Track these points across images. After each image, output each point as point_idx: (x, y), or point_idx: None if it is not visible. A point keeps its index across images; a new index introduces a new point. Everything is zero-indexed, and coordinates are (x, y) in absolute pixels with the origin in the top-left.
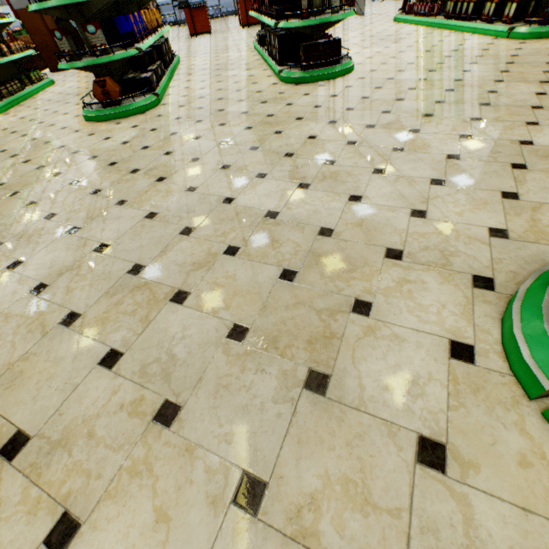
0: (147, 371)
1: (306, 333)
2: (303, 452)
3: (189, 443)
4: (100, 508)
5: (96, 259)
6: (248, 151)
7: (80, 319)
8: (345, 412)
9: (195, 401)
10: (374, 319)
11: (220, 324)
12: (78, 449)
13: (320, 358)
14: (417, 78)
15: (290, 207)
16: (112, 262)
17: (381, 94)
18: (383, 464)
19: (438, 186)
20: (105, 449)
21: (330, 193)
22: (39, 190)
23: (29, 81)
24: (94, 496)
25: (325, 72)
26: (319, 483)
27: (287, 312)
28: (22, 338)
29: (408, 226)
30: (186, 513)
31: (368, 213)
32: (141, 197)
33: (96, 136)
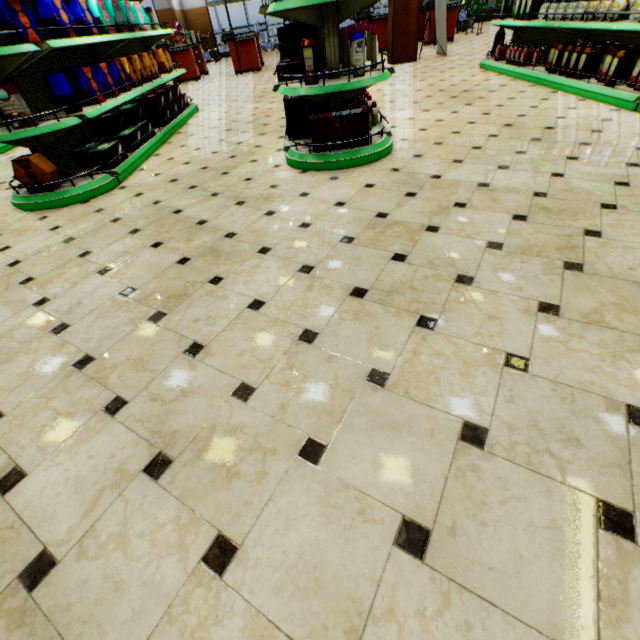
0: None
1: None
2: None
3: None
4: None
5: None
6: (144, 322)
7: None
8: None
9: None
10: None
11: None
12: None
13: None
14: (476, 180)
15: (87, 547)
16: None
17: (408, 211)
18: None
19: (409, 558)
20: None
21: (186, 512)
22: None
23: None
24: None
25: (343, 157)
26: None
27: None
28: None
29: None
30: None
31: None
32: None
33: None
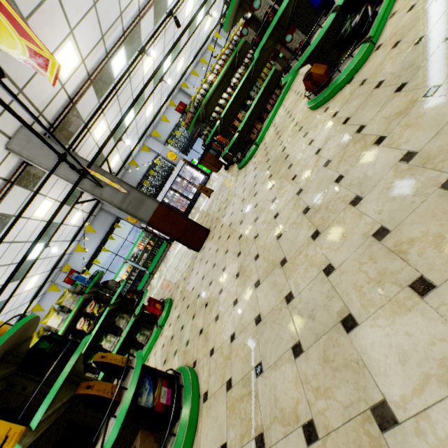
0: None
1: None
2: None
3: None
4: None
5: (252, 331)
6: (435, 191)
7: (230, 390)
8: None
9: None
10: None
11: None
12: None
13: None
14: None
15: (423, 429)
16: (255, 345)
17: None
18: None
19: None
20: None
21: None
22: (263, 220)
23: None
24: None
25: None
26: None
27: None
28: (218, 377)
29: None
30: None
31: None
32: (294, 261)
33: (306, 139)
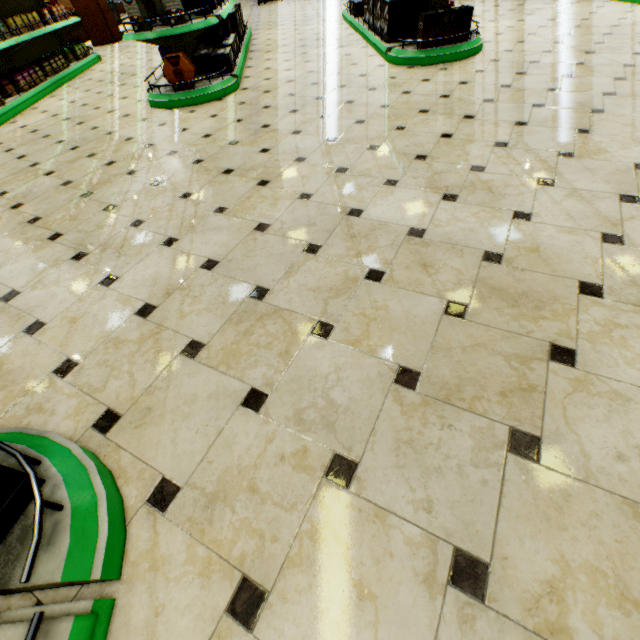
0: (304, 417)
1: (496, 383)
2: (526, 530)
3: (377, 507)
4: (286, 576)
5: (206, 278)
6: (366, 151)
7: (204, 350)
8: (570, 484)
9: (372, 458)
10: (582, 371)
11: (382, 366)
12: (241, 504)
13: (521, 415)
14: (571, 62)
15: (438, 223)
16: (228, 283)
17: (526, 82)
18: (635, 552)
19: (632, 204)
20: (275, 508)
21: (487, 208)
22: (116, 191)
23: (73, 56)
24: (275, 561)
25: (448, 52)
26: (556, 569)
27: (465, 356)
28: (140, 368)
29: (602, 255)
30: (394, 591)
31: (543, 235)
32: (244, 204)
33: (169, 127)
